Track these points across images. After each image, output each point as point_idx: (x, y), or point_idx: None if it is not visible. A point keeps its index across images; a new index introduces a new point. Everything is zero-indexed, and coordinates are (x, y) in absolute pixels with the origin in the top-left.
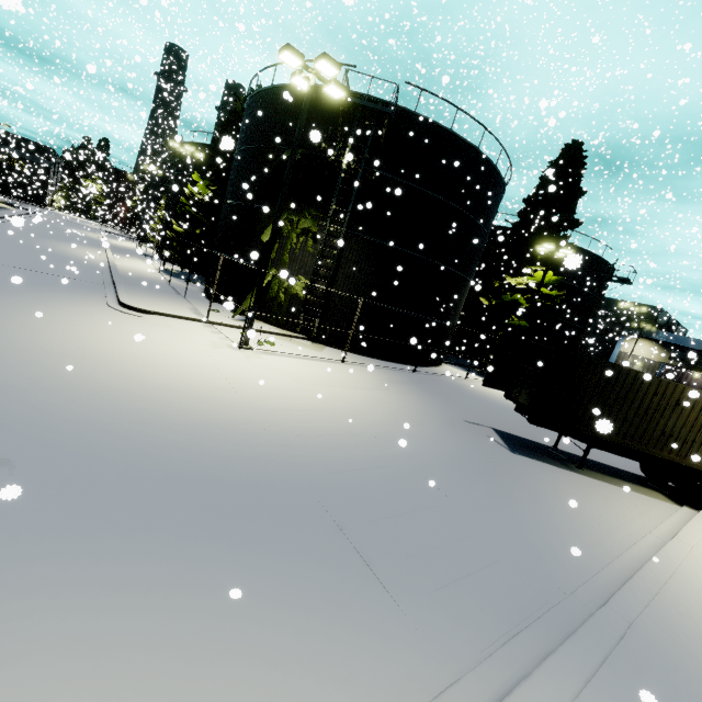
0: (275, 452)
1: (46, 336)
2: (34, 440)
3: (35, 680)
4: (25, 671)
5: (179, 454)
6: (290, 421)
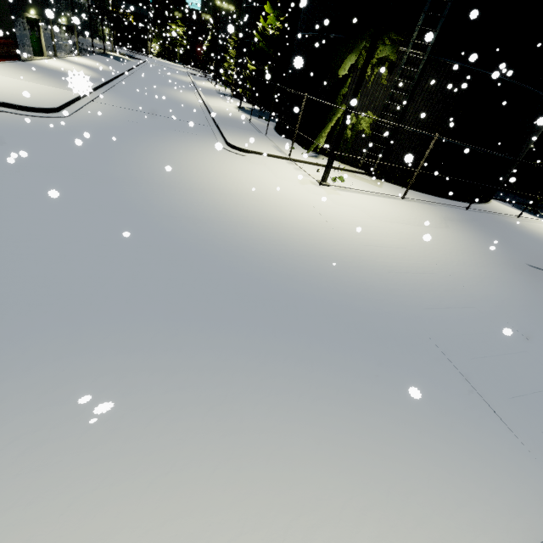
0: (378, 285)
1: (197, 175)
2: (227, 263)
3: (300, 439)
4: (293, 432)
5: (314, 282)
6: (379, 257)
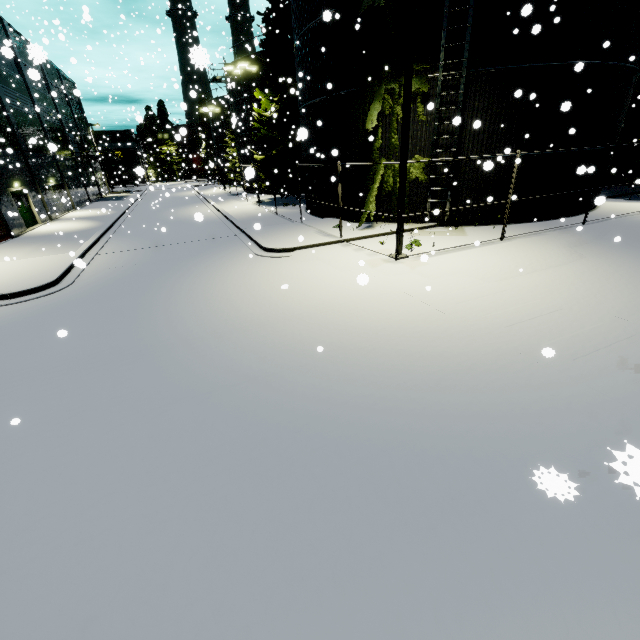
0: (579, 391)
1: (244, 305)
2: (343, 443)
3: None
4: None
5: (486, 425)
6: (540, 338)
